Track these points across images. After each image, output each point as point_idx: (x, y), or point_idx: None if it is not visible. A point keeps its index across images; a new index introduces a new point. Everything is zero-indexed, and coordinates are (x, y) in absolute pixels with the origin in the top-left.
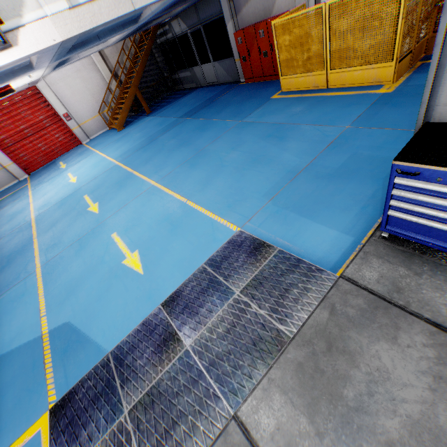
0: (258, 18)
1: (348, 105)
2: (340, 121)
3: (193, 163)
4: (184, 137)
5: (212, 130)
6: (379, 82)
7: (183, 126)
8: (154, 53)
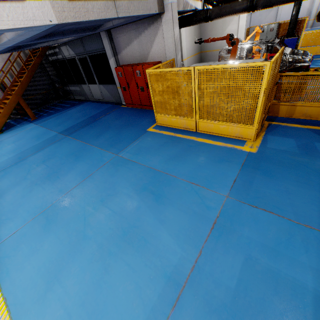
0: (136, 60)
1: (219, 159)
2: (217, 184)
3: (49, 219)
4: (54, 164)
5: (86, 162)
6: (241, 137)
7: (59, 146)
8: (46, 67)
